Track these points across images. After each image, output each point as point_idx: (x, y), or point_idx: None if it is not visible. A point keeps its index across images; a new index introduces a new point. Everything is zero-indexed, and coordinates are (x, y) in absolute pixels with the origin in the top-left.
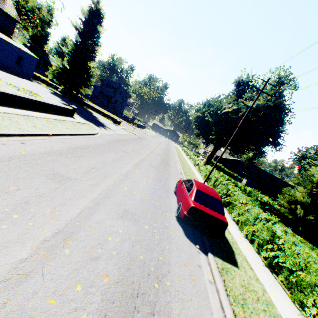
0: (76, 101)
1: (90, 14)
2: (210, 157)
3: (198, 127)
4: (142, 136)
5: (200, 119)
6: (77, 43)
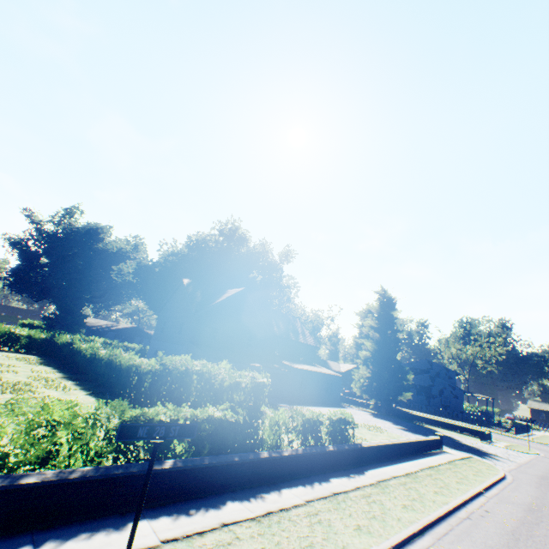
0: (398, 416)
1: (380, 306)
2: None
3: None
4: None
5: None
6: (377, 341)
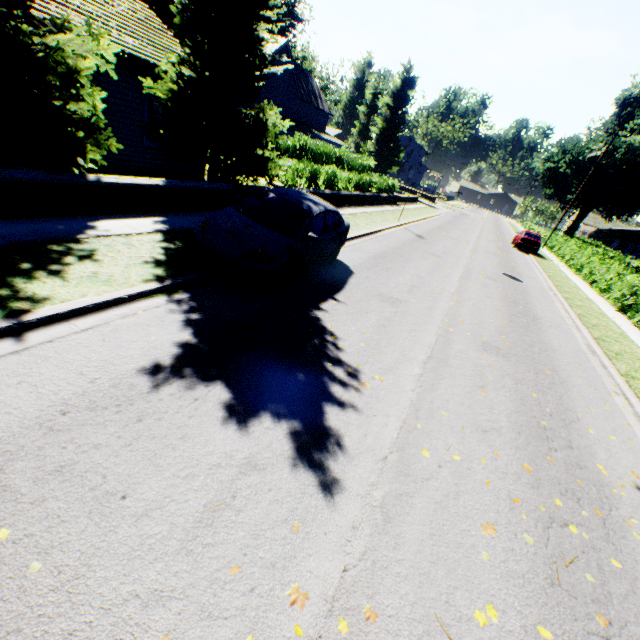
0: None
1: (402, 84)
2: (571, 230)
3: (549, 186)
4: (461, 212)
5: (551, 172)
6: (388, 122)
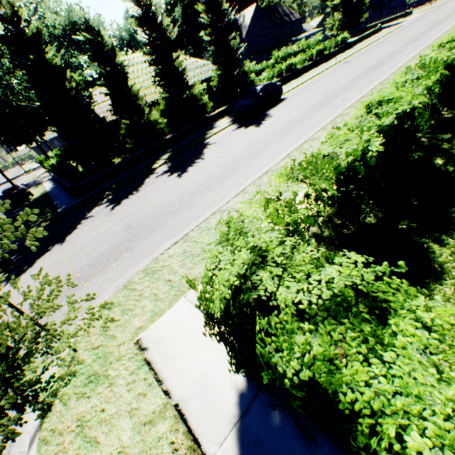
0: (360, 33)
1: None
2: None
3: None
4: (445, 2)
5: None
6: None
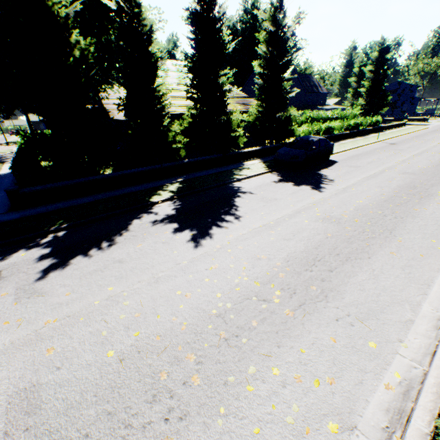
0: None
1: (378, 53)
2: None
3: None
4: None
5: None
6: (372, 81)
